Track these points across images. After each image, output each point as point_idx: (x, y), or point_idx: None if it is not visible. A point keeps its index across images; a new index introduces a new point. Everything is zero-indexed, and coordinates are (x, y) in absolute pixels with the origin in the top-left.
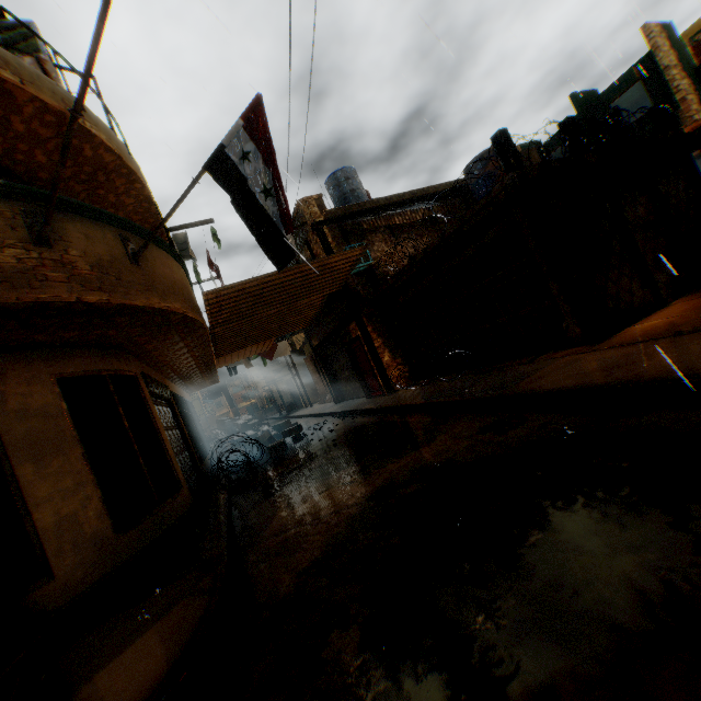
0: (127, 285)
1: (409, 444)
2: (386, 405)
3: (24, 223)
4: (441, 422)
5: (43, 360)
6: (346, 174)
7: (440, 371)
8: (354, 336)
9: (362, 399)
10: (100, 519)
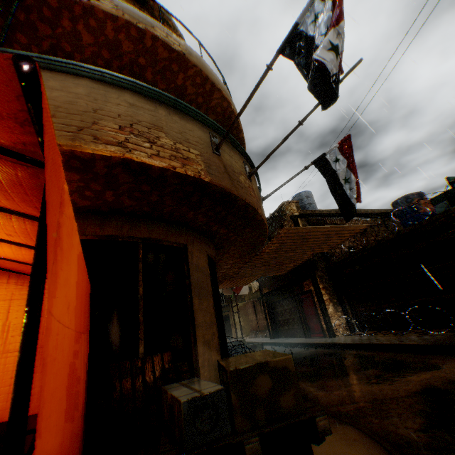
0: (263, 211)
1: (408, 366)
2: (340, 342)
3: (244, 167)
4: (425, 357)
5: (203, 242)
6: (307, 194)
7: (376, 328)
8: (306, 289)
9: (299, 337)
10: (216, 351)
